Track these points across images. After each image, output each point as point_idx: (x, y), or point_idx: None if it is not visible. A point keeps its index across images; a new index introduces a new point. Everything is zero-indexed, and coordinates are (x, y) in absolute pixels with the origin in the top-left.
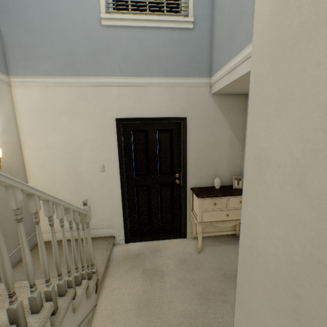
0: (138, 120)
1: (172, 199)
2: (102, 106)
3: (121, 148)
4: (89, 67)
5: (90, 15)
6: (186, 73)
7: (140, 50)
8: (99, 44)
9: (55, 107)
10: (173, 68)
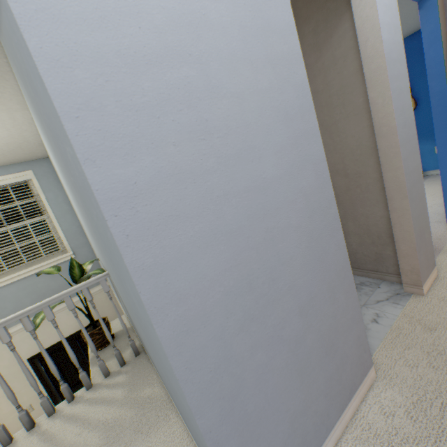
0: (52, 347)
1: None
2: (7, 357)
3: (44, 380)
4: None
5: None
6: None
7: (30, 294)
8: None
9: None
10: None
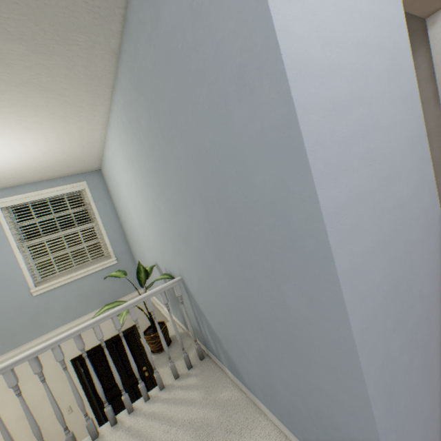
0: (93, 349)
1: (147, 389)
2: (53, 357)
3: (84, 382)
4: (30, 333)
5: (20, 293)
6: (123, 293)
7: (77, 296)
8: (36, 310)
9: (0, 385)
10: (112, 295)
